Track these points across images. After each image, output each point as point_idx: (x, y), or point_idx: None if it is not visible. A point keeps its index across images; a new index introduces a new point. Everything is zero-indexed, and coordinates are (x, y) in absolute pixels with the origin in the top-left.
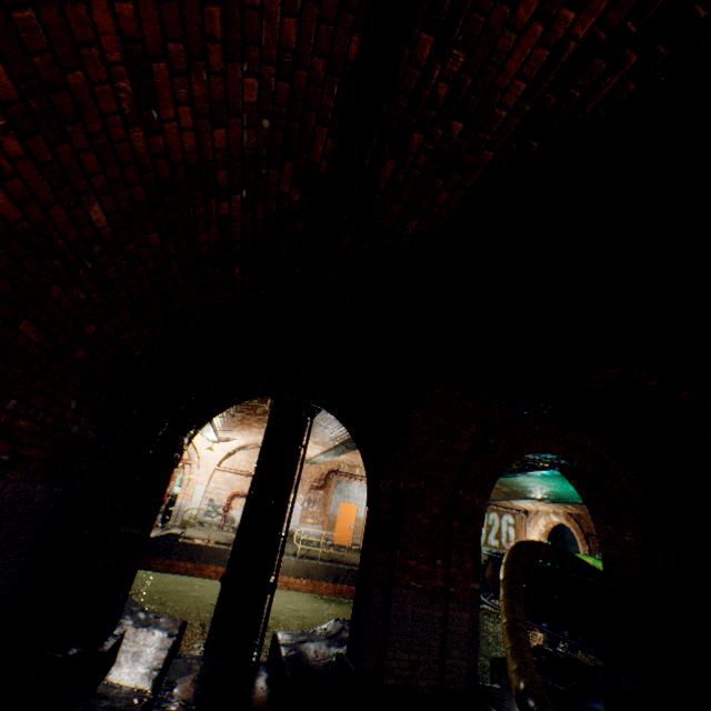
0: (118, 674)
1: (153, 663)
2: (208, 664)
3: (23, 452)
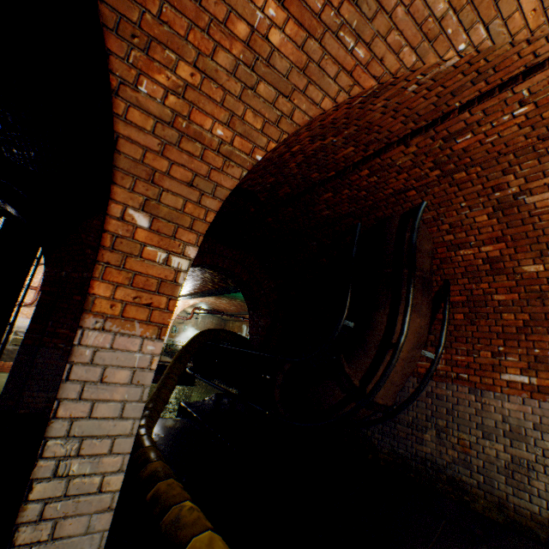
0: None
1: None
2: None
3: None
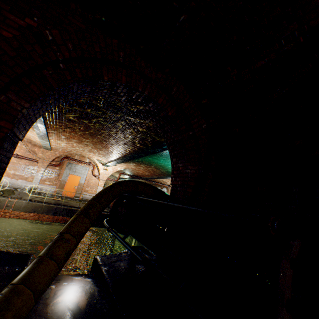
0: None
1: None
2: None
3: None
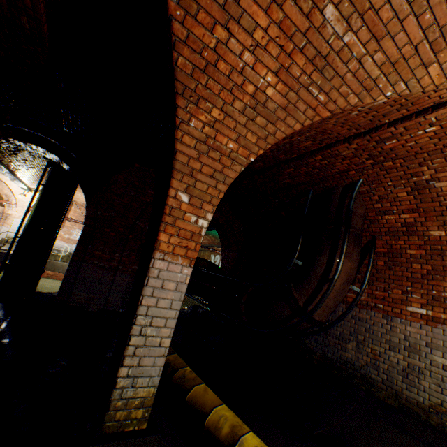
0: None
1: None
2: None
3: None
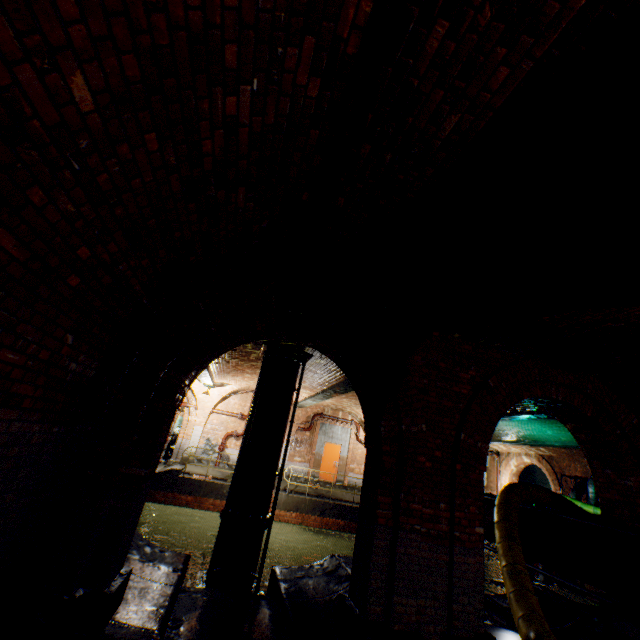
0: (125, 613)
1: (160, 600)
2: (212, 600)
3: (14, 389)
